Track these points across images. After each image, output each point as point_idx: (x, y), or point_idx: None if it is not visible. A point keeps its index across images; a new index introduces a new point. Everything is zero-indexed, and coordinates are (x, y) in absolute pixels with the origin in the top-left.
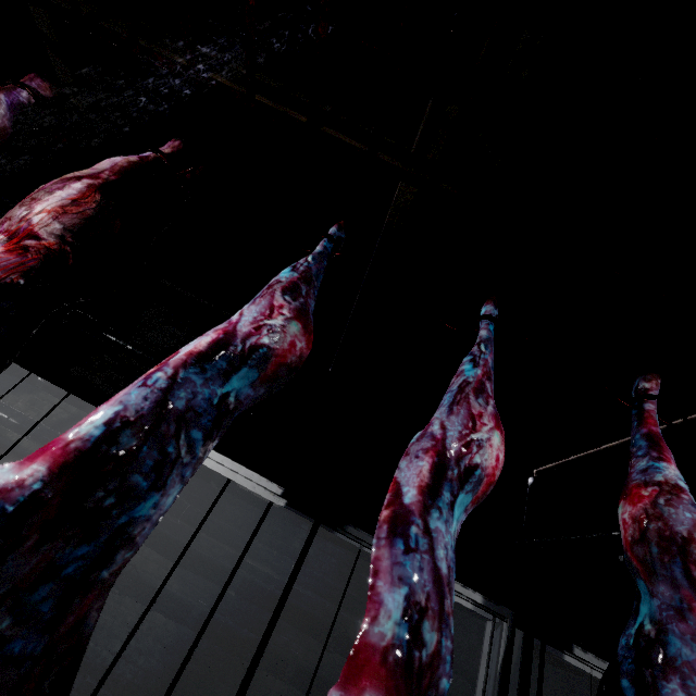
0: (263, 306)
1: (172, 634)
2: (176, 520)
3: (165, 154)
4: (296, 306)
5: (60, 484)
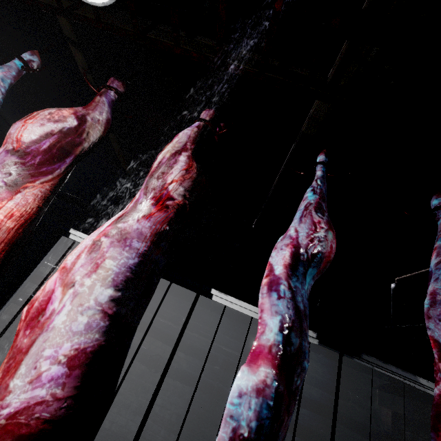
0: (309, 223)
1: (187, 393)
2: (178, 327)
3: (208, 122)
4: (326, 219)
5: (282, 380)
